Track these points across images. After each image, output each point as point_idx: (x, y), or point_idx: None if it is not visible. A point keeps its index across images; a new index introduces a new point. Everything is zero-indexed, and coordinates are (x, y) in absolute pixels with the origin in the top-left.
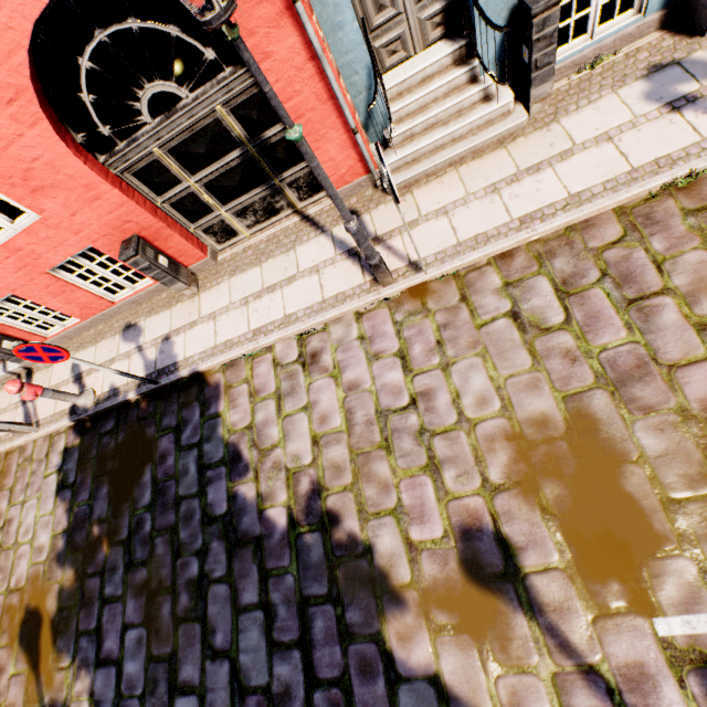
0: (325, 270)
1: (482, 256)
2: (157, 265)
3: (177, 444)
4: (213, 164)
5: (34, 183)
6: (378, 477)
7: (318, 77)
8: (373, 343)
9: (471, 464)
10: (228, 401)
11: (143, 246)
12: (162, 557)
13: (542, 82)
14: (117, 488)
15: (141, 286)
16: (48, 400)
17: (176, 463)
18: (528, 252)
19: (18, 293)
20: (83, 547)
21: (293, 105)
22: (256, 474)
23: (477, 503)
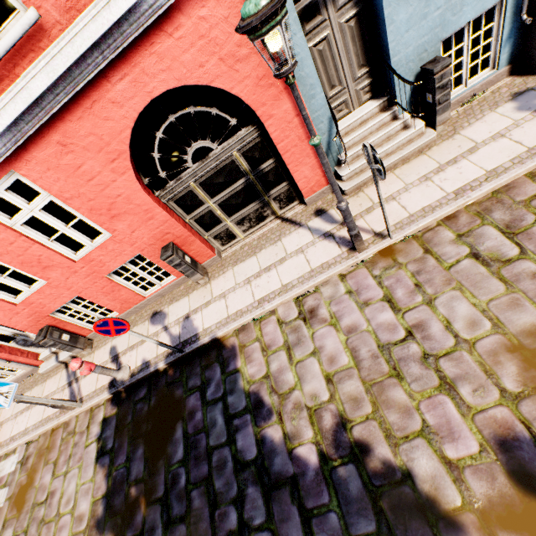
0: (308, 249)
1: (432, 220)
2: (184, 262)
3: (203, 400)
4: (226, 189)
5: (114, 212)
6: (396, 403)
7: (300, 126)
8: (360, 294)
9: (482, 378)
10: (243, 358)
11: (176, 249)
12: (200, 510)
13: (443, 112)
14: (152, 448)
15: (166, 282)
16: (90, 379)
17: (204, 417)
18: (468, 212)
19: (82, 294)
20: (121, 510)
21: (283, 144)
22: (280, 416)
23: (503, 412)
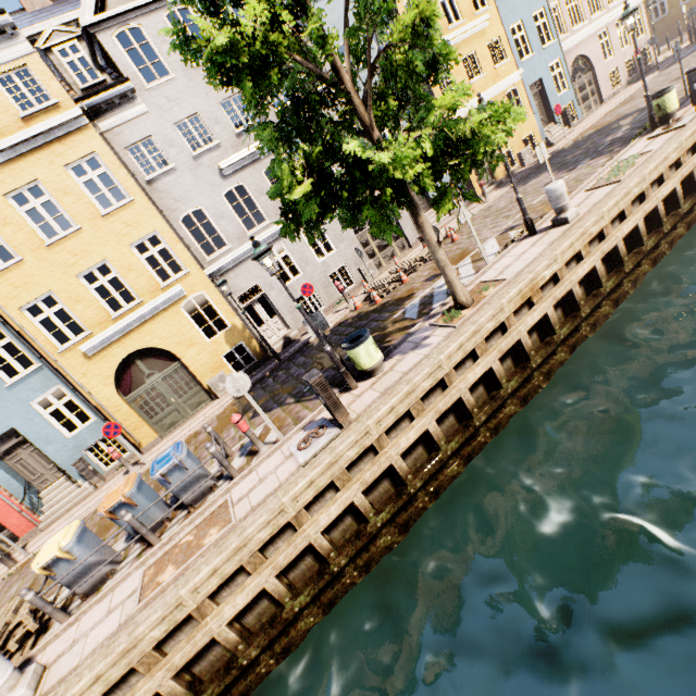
0: None
1: None
2: None
3: None
4: None
5: None
6: None
7: (2, 499)
8: None
9: None
10: None
11: None
12: None
13: (93, 478)
14: None
15: None
16: None
17: None
18: None
19: None
20: None
21: None
22: None
23: None
